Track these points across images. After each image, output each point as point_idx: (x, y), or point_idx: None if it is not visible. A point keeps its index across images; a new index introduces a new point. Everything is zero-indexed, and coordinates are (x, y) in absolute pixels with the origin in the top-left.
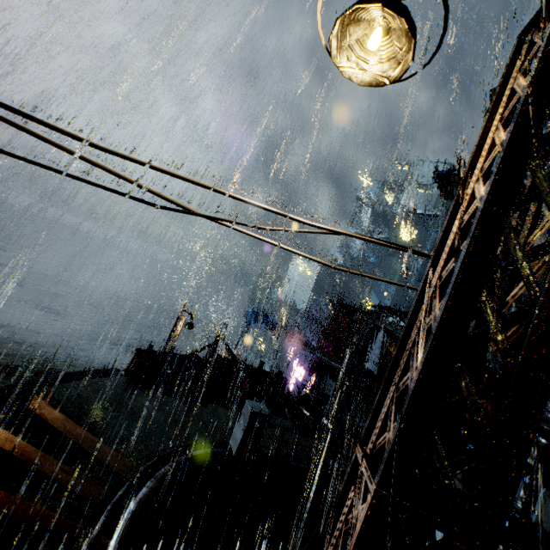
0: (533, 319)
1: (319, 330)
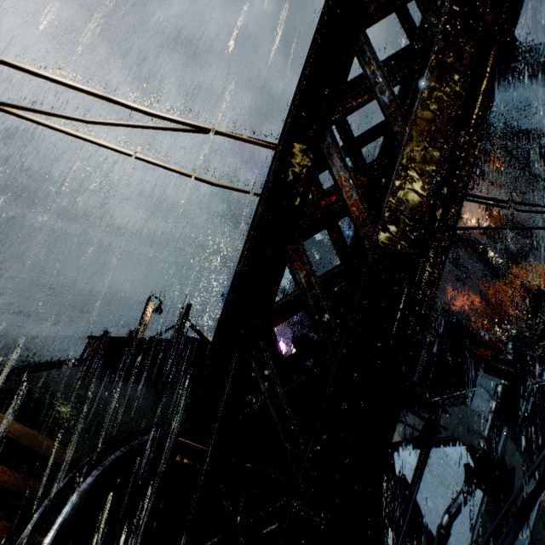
0: (397, 166)
1: None
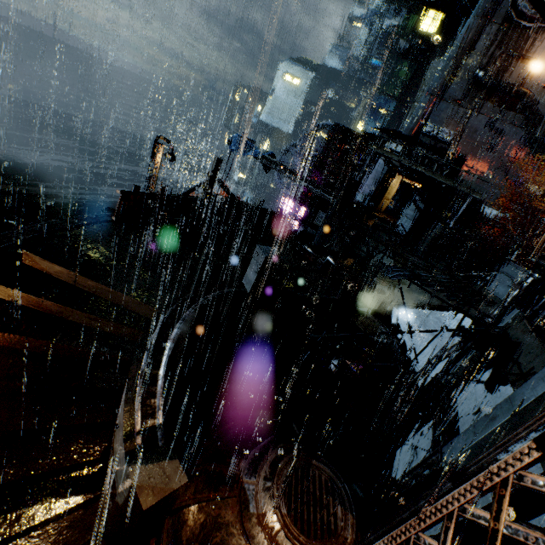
0: None
1: (309, 158)
